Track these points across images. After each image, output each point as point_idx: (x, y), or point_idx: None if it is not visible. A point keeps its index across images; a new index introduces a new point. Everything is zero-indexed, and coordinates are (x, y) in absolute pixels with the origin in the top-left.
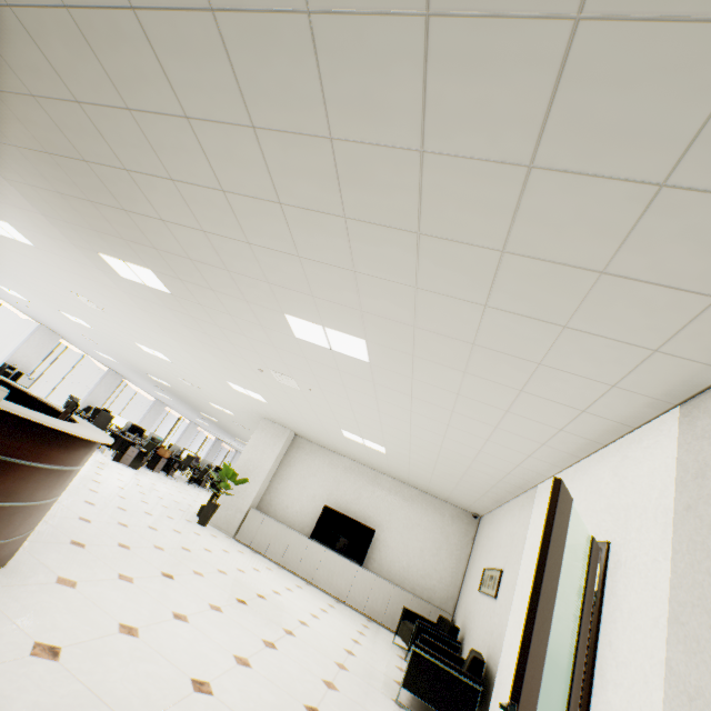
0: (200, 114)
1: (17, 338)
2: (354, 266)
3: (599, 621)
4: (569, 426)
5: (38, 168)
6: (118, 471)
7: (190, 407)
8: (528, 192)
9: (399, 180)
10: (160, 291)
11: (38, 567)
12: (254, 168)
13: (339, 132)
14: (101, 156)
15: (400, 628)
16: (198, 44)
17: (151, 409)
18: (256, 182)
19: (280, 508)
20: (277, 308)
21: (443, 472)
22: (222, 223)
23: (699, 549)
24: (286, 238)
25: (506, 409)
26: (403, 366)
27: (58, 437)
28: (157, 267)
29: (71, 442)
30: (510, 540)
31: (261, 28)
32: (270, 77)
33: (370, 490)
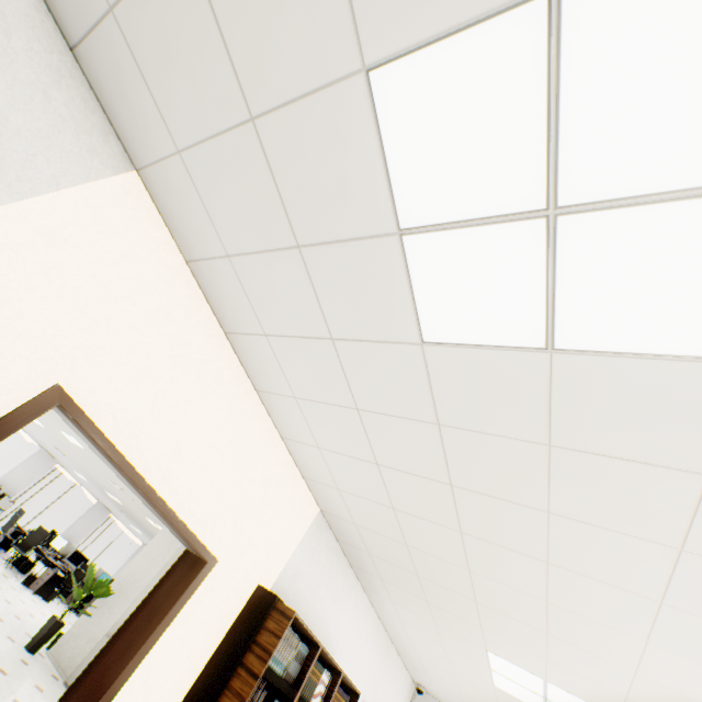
0: None
1: (18, 460)
2: None
3: None
4: None
5: None
6: (2, 585)
7: None
8: None
9: None
10: None
11: None
12: None
13: None
14: None
15: None
16: None
17: (134, 554)
18: None
19: None
20: None
21: None
22: None
23: None
24: None
25: None
26: None
27: None
28: None
29: None
30: None
31: None
32: None
33: None
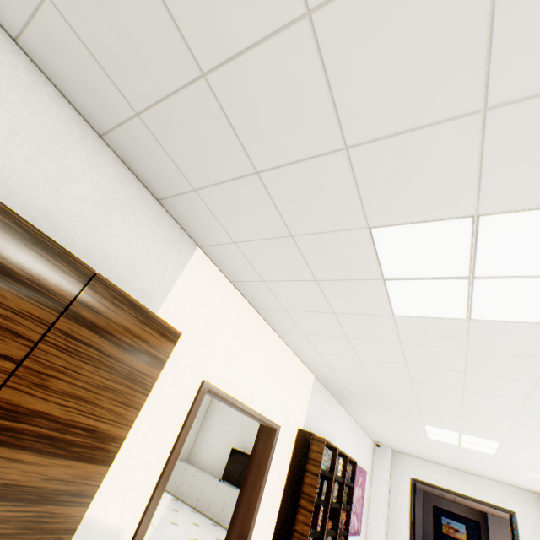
0: None
1: None
2: None
3: None
4: None
5: None
6: None
7: None
8: None
9: None
10: None
11: None
12: None
13: None
14: None
15: None
16: None
17: None
18: None
19: (203, 457)
20: None
21: None
22: None
23: None
24: None
25: None
26: None
27: None
28: None
29: None
30: None
31: None
32: None
33: None
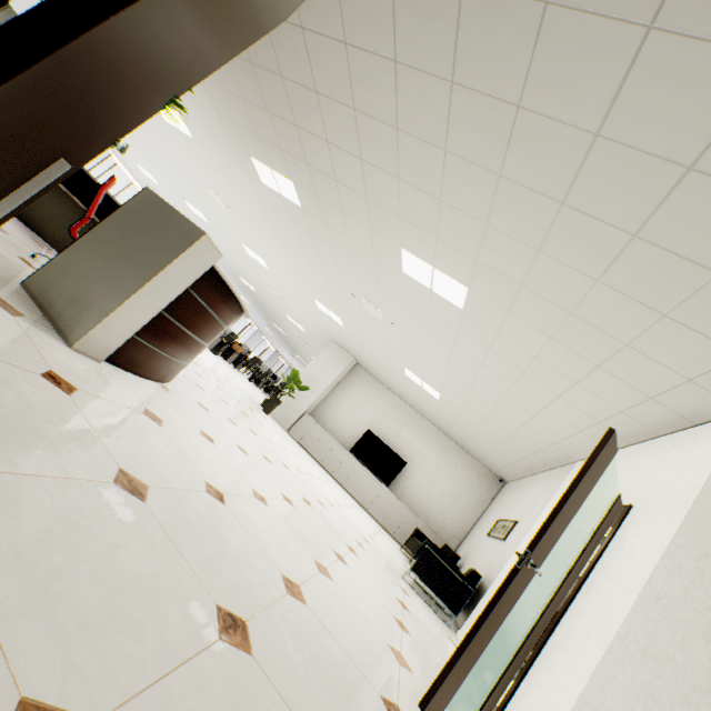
0: (408, 62)
1: None
2: (489, 219)
3: (600, 555)
4: (631, 409)
5: (234, 73)
6: (205, 351)
7: (265, 315)
8: (678, 190)
9: (564, 154)
10: (292, 203)
11: (186, 390)
12: (436, 116)
13: (528, 103)
14: (299, 76)
15: (409, 541)
16: (435, 6)
17: None
18: (431, 128)
19: (329, 420)
20: (396, 241)
21: (487, 430)
22: (382, 156)
23: (710, 513)
24: (435, 181)
25: (576, 381)
26: (494, 319)
27: (230, 299)
28: (300, 181)
29: (234, 307)
30: (532, 501)
31: (498, 5)
32: (487, 45)
33: (411, 429)
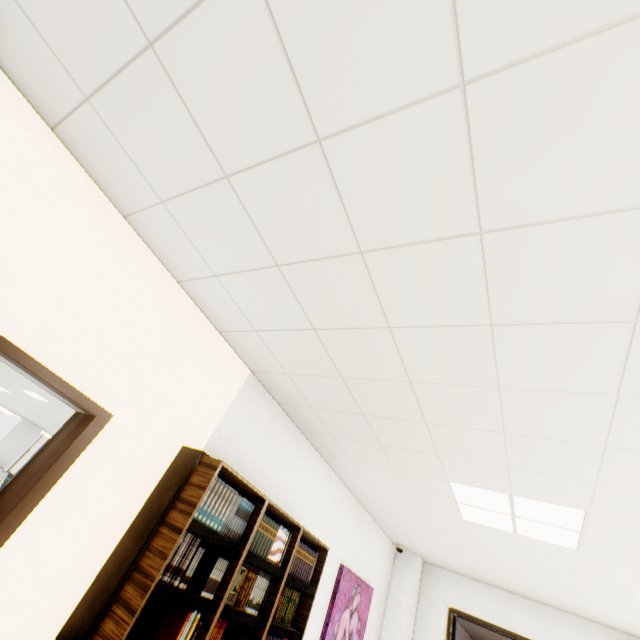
0: None
1: (3, 434)
2: None
3: None
4: None
5: None
6: None
7: None
8: None
9: None
10: None
11: None
12: None
13: None
14: None
15: None
16: None
17: None
18: None
19: None
20: None
21: None
22: None
23: None
24: None
25: None
26: None
27: None
28: None
29: None
30: None
31: None
32: None
33: None
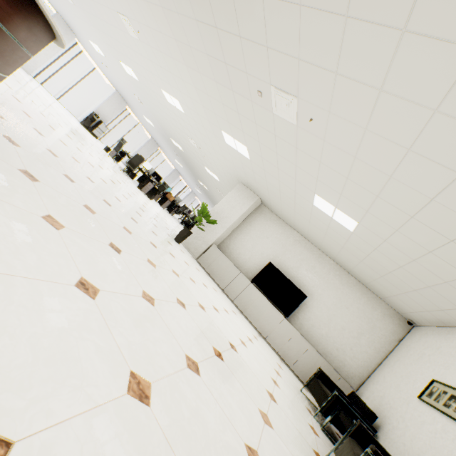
0: None
1: (102, 97)
2: None
3: None
4: None
5: None
6: (136, 191)
7: (192, 175)
8: None
9: None
10: None
11: None
12: None
13: None
14: None
15: (312, 383)
16: None
17: (171, 174)
18: None
19: (234, 252)
20: None
21: (423, 268)
22: None
23: None
24: None
25: None
26: None
27: None
28: None
29: None
30: None
31: None
32: None
33: (311, 265)
